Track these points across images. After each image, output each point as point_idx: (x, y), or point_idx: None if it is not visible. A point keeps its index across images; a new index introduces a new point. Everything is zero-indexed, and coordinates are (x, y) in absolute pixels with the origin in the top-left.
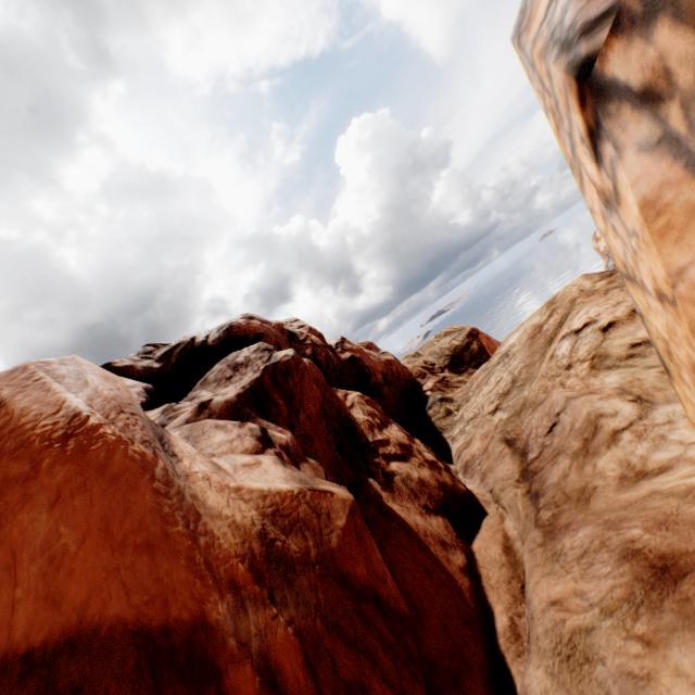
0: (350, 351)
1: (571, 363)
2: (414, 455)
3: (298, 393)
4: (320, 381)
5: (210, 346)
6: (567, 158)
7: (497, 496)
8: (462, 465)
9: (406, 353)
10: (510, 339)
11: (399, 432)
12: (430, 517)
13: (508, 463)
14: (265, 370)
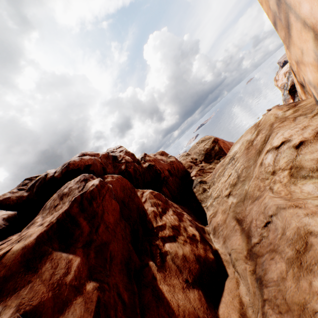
0: (148, 161)
1: (275, 170)
2: (181, 234)
3: (100, 211)
4: (127, 187)
5: (55, 179)
6: (270, 13)
7: (234, 263)
8: (212, 228)
9: (182, 154)
10: (235, 147)
11: (172, 216)
12: (189, 291)
13: (239, 238)
14: (74, 202)
